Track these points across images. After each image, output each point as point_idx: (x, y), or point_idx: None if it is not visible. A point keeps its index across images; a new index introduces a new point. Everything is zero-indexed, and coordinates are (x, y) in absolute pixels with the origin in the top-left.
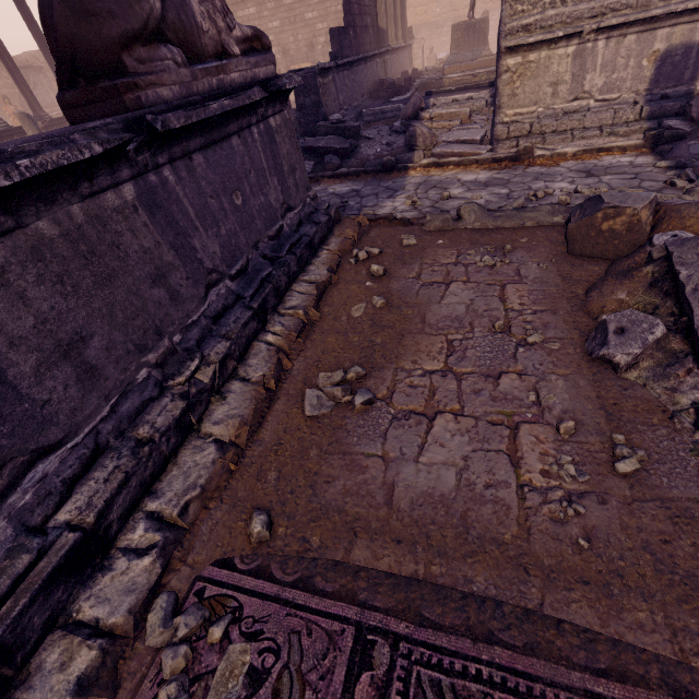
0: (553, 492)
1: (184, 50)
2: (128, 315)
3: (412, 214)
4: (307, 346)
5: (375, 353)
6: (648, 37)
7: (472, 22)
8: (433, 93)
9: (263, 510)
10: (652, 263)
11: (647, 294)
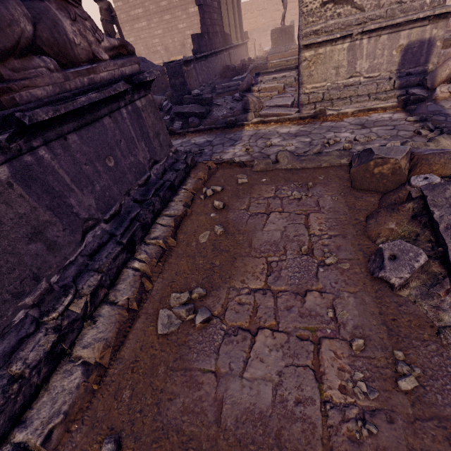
0: (349, 409)
1: (59, 59)
2: (3, 271)
3: (246, 158)
4: (165, 269)
5: (214, 274)
6: (395, 36)
7: (283, 28)
8: (260, 73)
9: (113, 435)
10: (412, 201)
11: (410, 224)
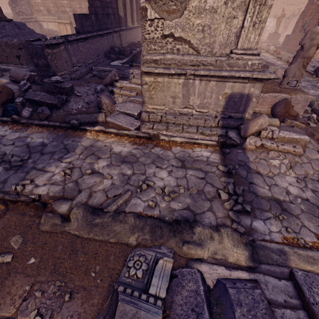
0: None
1: None
2: None
3: (56, 190)
4: None
5: None
6: (222, 84)
7: None
8: (133, 65)
9: None
10: None
11: None
